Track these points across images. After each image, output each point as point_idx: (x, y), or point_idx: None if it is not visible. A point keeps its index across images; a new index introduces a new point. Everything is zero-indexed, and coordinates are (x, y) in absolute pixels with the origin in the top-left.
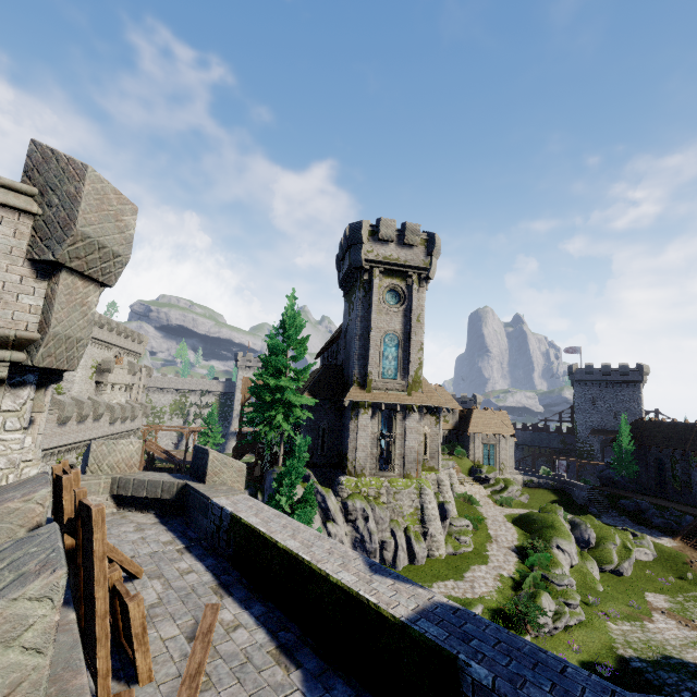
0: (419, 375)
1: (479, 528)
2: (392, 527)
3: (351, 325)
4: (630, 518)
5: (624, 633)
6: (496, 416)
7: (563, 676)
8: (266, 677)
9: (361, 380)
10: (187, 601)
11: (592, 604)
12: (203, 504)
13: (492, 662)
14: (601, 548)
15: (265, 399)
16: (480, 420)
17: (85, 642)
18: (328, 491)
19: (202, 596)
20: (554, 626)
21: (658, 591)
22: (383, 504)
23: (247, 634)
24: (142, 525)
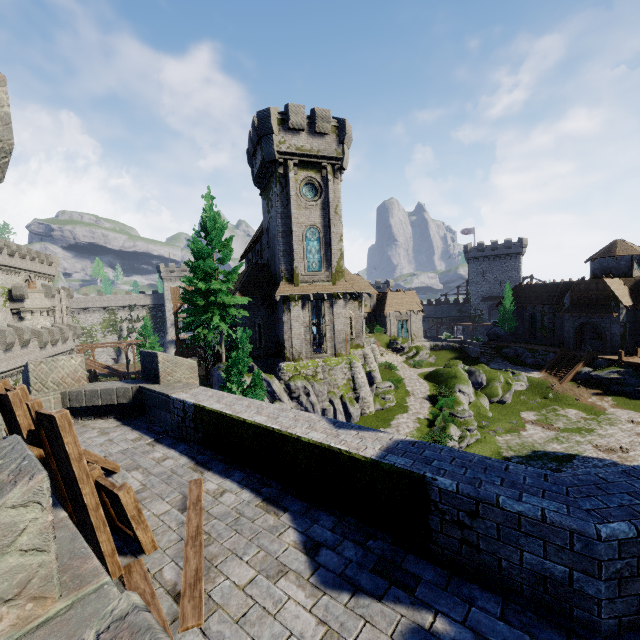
0: (341, 265)
1: (399, 387)
2: (330, 397)
3: (272, 222)
4: (510, 362)
5: (507, 441)
6: (407, 296)
7: (508, 473)
8: (259, 524)
9: (288, 276)
10: (171, 482)
11: (485, 427)
12: (162, 402)
13: (453, 474)
14: (490, 386)
15: (198, 304)
16: (394, 301)
17: (81, 532)
18: (271, 377)
19: (183, 475)
20: (459, 446)
21: (529, 410)
22: (321, 380)
23: (234, 496)
24: (105, 430)
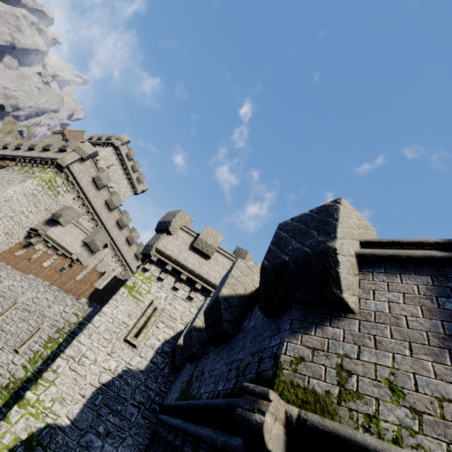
0: None
1: None
2: None
3: None
4: None
5: None
6: None
7: None
8: None
9: None
10: None
11: None
12: None
13: None
14: None
15: None
16: None
17: None
18: None
19: None
20: None
21: None
22: None
23: None
24: None
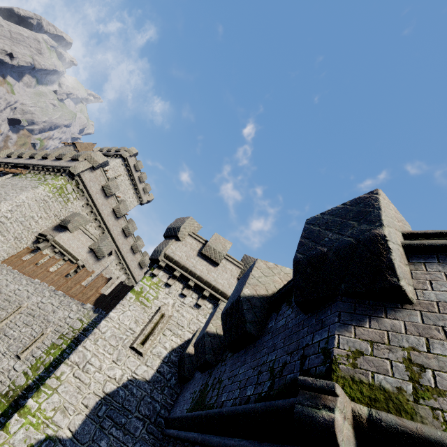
0: None
1: None
2: None
3: None
4: None
5: None
6: None
7: None
8: None
9: None
10: None
11: None
12: None
13: None
14: None
15: None
16: None
17: None
18: None
19: None
20: None
21: None
22: None
23: None
24: None
